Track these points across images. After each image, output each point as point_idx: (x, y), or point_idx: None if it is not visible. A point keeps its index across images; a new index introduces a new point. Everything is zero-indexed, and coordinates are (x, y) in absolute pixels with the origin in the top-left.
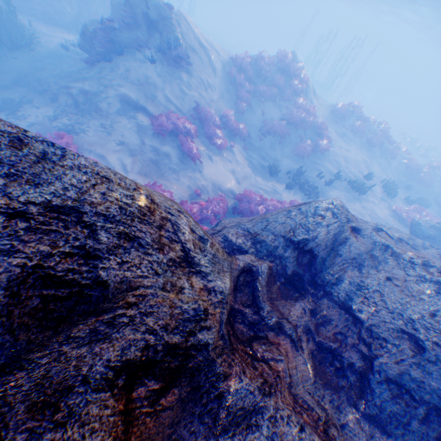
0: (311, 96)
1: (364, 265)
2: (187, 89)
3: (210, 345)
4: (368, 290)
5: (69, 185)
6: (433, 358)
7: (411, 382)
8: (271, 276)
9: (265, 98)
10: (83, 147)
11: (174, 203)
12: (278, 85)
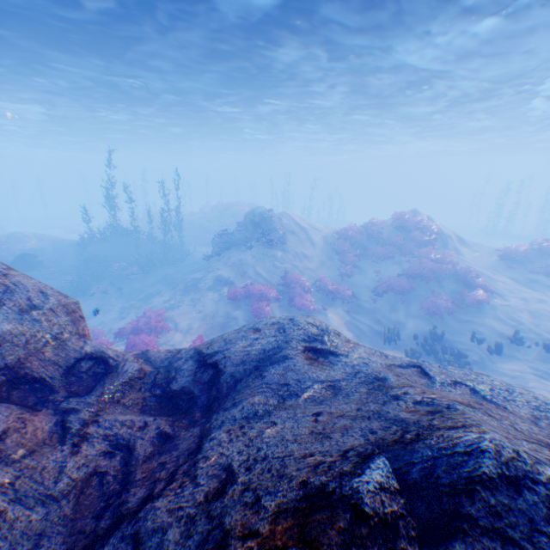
0: (455, 244)
1: (301, 395)
2: (280, 263)
3: None
4: (261, 420)
5: None
6: (219, 512)
7: (156, 548)
8: (141, 381)
9: (379, 257)
10: (170, 317)
11: (55, 292)
12: (394, 241)
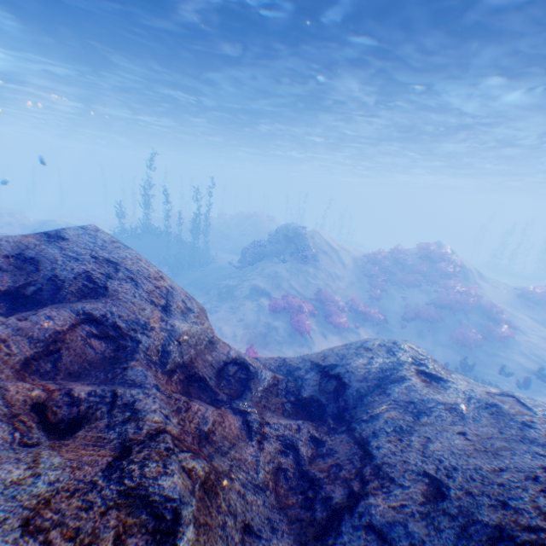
0: (476, 279)
1: (429, 414)
2: (312, 279)
3: (142, 343)
4: (412, 434)
5: (121, 255)
6: (454, 511)
7: (404, 537)
8: (275, 387)
9: (405, 283)
10: (210, 321)
11: (190, 296)
12: (420, 270)
